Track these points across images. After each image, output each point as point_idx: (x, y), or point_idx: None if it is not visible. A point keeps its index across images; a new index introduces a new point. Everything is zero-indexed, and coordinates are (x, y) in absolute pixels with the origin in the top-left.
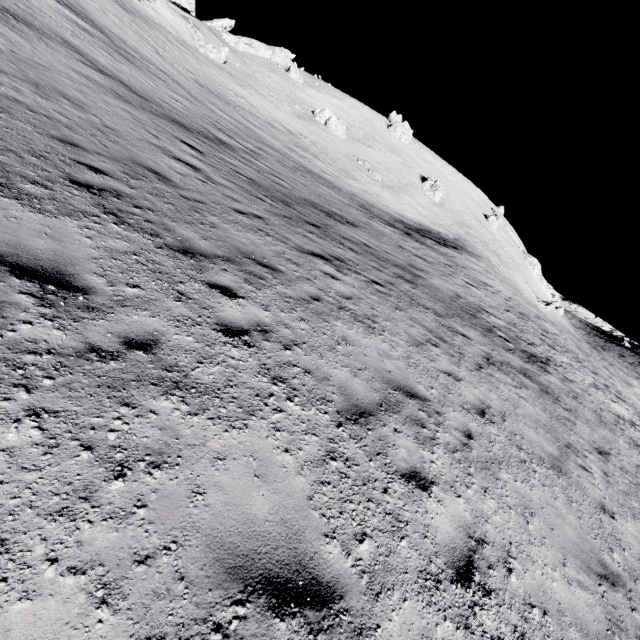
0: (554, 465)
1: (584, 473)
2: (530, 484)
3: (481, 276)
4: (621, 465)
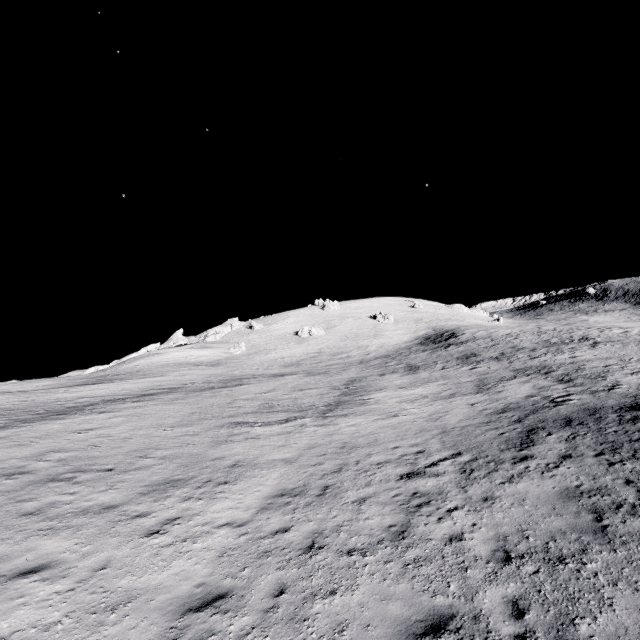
0: None
1: None
2: None
3: (497, 333)
4: None
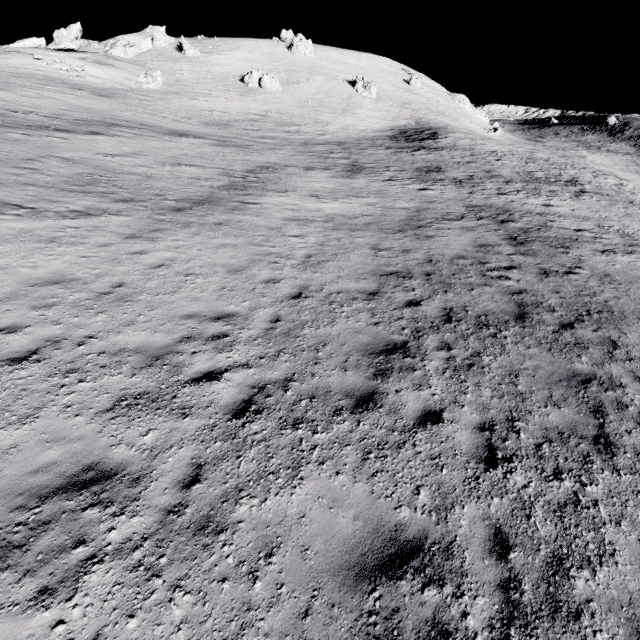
0: (628, 213)
1: (635, 211)
2: (630, 219)
3: (482, 147)
4: (638, 203)
